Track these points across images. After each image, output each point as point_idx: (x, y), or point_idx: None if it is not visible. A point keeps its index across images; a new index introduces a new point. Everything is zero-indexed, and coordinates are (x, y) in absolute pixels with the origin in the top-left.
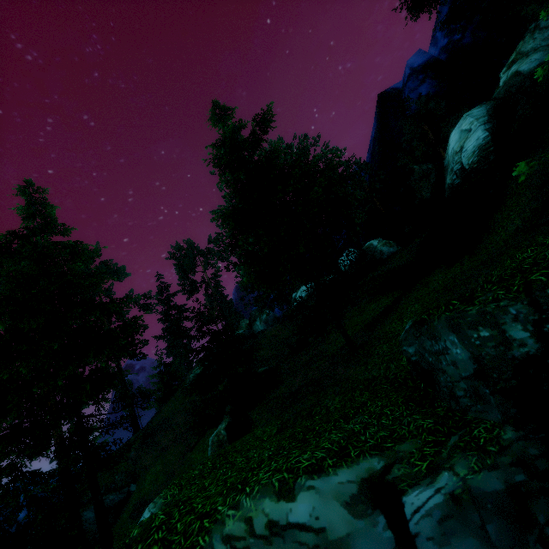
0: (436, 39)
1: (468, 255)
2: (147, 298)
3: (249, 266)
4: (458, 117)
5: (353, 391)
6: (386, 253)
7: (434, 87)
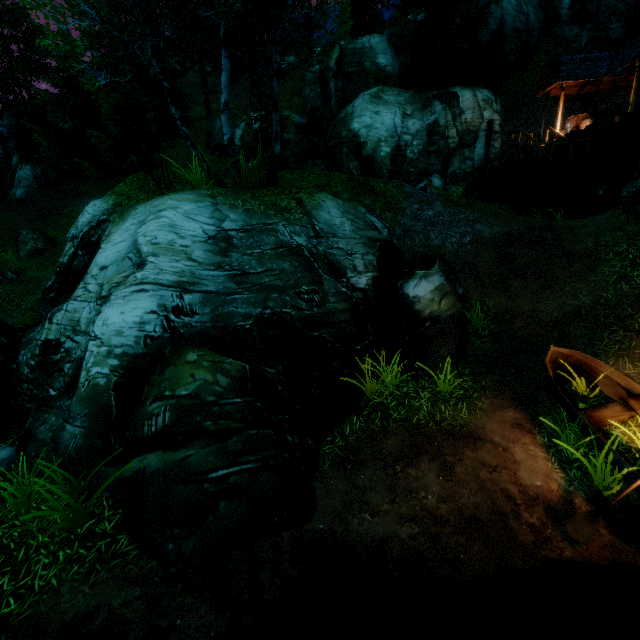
0: None
1: None
2: None
3: None
4: None
5: None
6: None
7: None
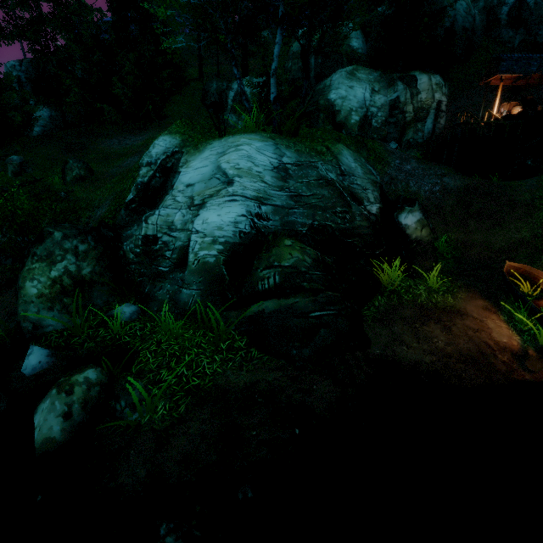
0: None
1: None
2: None
3: None
4: None
5: None
6: None
7: None
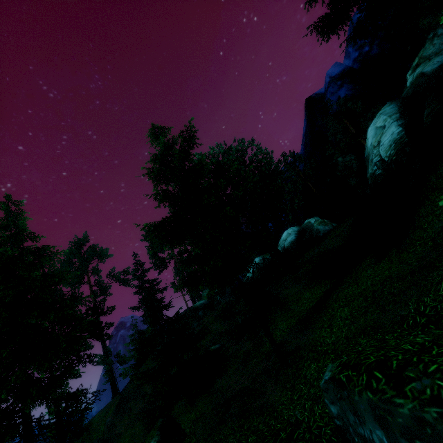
0: (348, 53)
1: (396, 249)
2: (126, 274)
3: (185, 265)
4: (374, 113)
5: (274, 441)
6: (322, 231)
7: (351, 89)
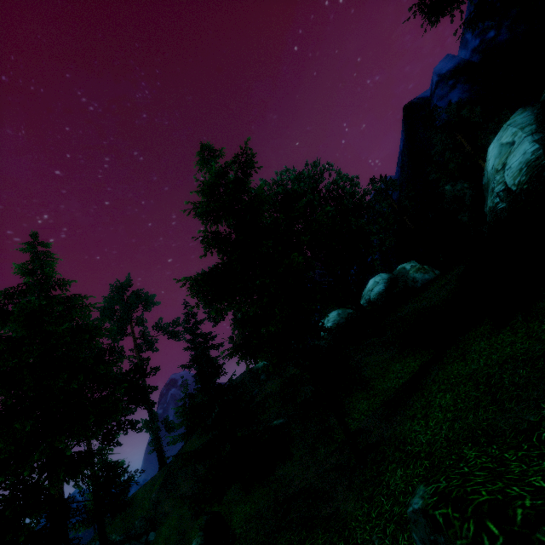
0: (465, 40)
1: (523, 315)
2: (176, 326)
3: (239, 326)
4: (498, 123)
5: None
6: (420, 281)
7: (467, 91)
